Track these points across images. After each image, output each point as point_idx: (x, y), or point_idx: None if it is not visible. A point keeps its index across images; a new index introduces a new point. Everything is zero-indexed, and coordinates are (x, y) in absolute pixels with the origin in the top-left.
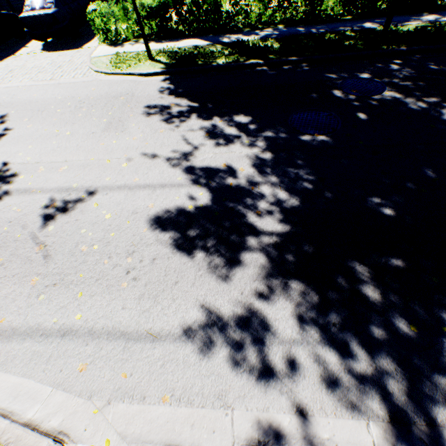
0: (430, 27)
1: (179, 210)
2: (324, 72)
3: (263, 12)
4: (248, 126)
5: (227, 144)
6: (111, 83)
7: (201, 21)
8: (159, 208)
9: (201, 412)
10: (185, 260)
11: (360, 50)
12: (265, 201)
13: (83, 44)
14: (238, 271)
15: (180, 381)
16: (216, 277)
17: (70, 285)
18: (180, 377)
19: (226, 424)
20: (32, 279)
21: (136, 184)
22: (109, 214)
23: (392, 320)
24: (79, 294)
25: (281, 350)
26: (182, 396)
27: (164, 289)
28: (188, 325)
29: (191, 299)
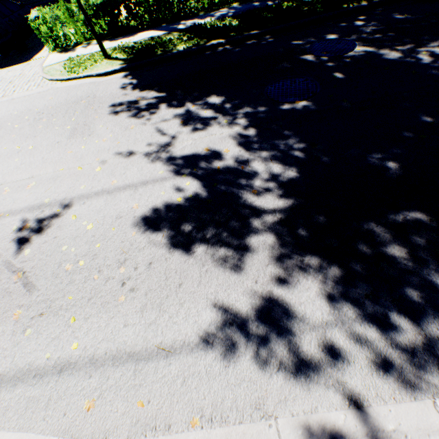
0: None
1: (167, 206)
2: (290, 40)
3: None
4: (223, 106)
5: (205, 128)
6: (69, 88)
7: (153, 11)
8: (145, 207)
9: (240, 429)
10: (184, 258)
11: (321, 13)
12: (259, 178)
13: (32, 56)
14: (247, 258)
15: (208, 397)
16: (223, 269)
17: (59, 311)
18: (207, 392)
19: (272, 437)
20: (14, 314)
21: (115, 186)
22: (90, 224)
23: (429, 279)
24: (72, 319)
25: (315, 337)
26: (213, 415)
27: (168, 295)
28: (203, 330)
29: (201, 299)
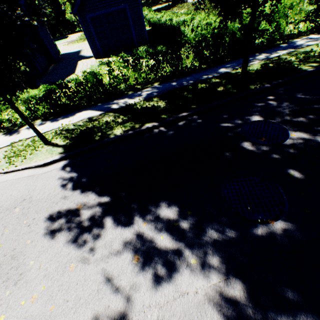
0: (270, 63)
1: None
2: (218, 122)
3: (139, 78)
4: (181, 225)
5: (169, 275)
6: (5, 186)
7: (89, 95)
8: None
9: None
10: None
11: (234, 93)
12: None
13: None
14: None
15: None
16: None
17: None
18: None
19: None
20: None
21: None
22: None
23: None
24: None
25: None
26: None
27: None
28: None
29: None
